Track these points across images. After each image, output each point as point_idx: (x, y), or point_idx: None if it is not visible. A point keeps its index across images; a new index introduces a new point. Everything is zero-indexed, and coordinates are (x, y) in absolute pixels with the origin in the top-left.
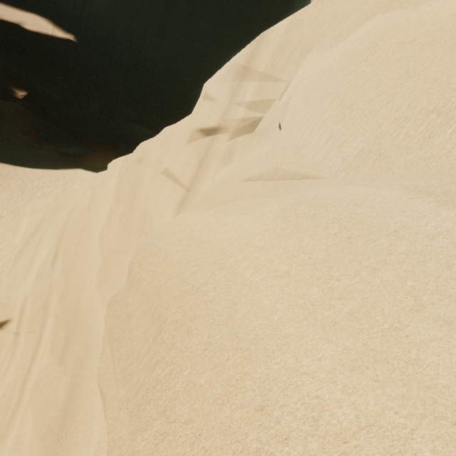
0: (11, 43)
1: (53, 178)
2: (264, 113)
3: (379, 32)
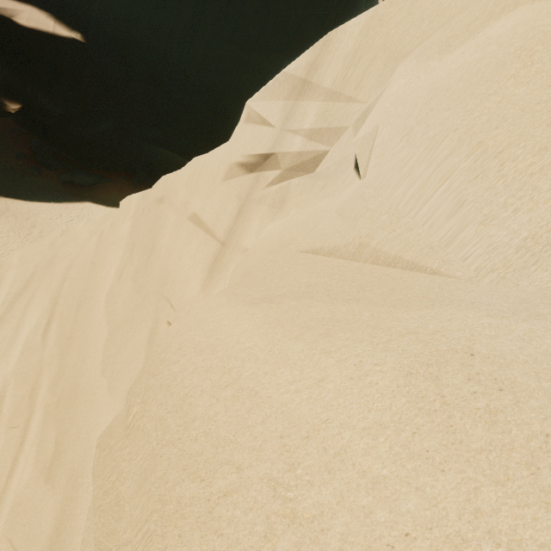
0: (1, 41)
1: (55, 214)
2: (331, 146)
3: (534, 30)
